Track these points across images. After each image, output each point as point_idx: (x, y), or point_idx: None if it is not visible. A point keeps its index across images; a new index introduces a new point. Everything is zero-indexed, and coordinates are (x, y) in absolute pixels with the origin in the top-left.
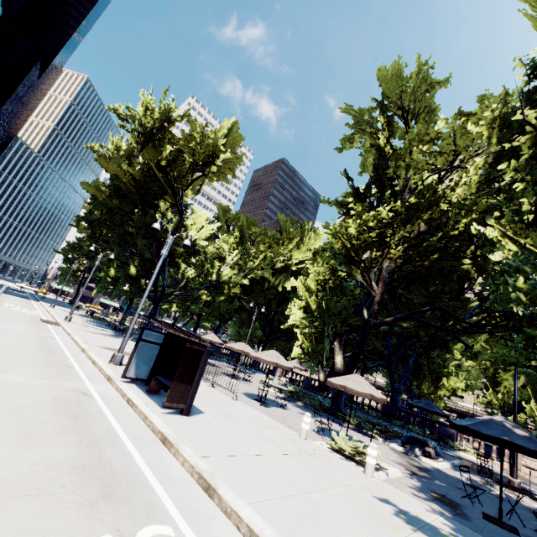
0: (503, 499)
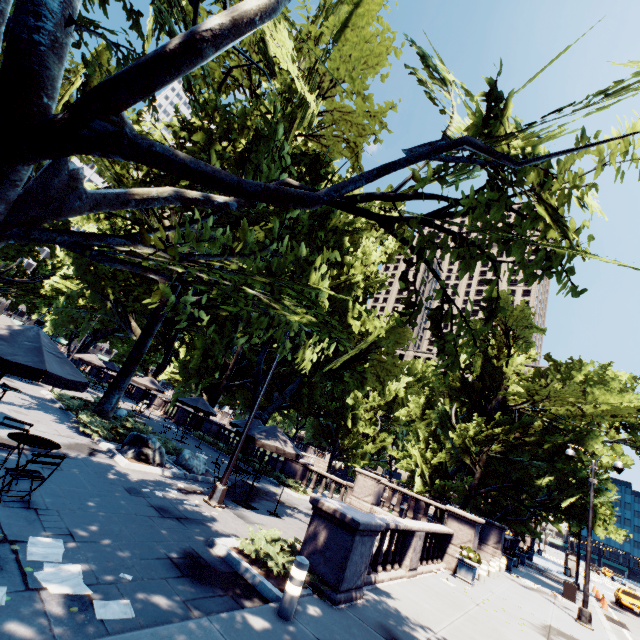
0: (136, 493)
